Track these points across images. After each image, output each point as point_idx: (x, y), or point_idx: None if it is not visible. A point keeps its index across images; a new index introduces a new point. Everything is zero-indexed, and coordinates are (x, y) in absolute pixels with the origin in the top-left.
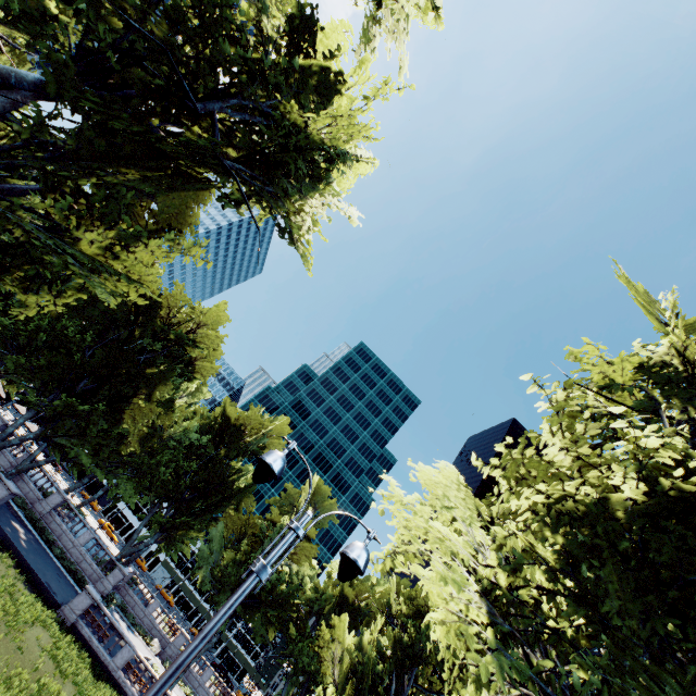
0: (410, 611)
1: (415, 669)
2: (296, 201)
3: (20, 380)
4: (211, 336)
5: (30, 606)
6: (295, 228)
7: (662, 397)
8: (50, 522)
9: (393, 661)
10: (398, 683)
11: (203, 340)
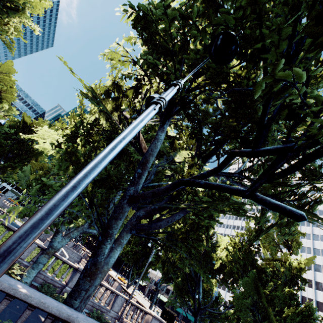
0: None
1: None
2: (5, 20)
3: None
4: (6, 79)
5: None
6: (4, 33)
7: (126, 107)
8: None
9: None
10: None
11: (2, 81)
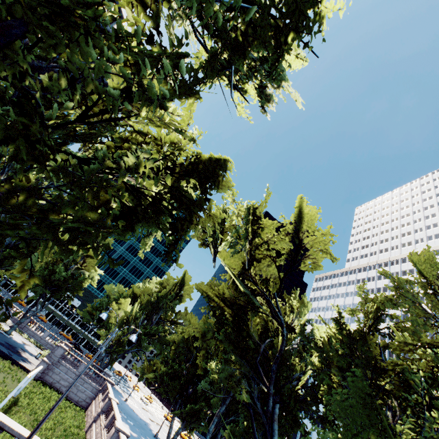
0: (160, 290)
1: (160, 314)
2: None
3: None
4: None
5: None
6: None
7: None
8: None
9: (145, 310)
10: (148, 319)
11: None
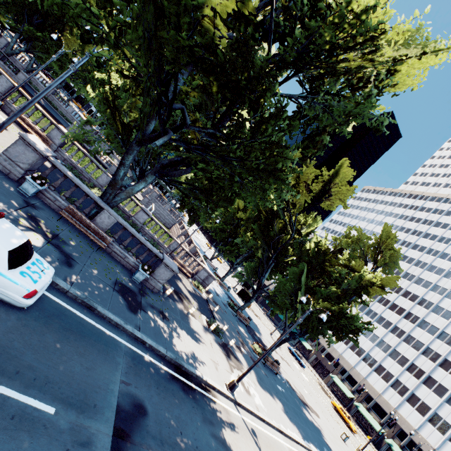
0: None
1: None
2: None
3: (2, 12)
4: None
5: None
6: None
7: None
8: (53, 100)
9: None
10: None
11: None
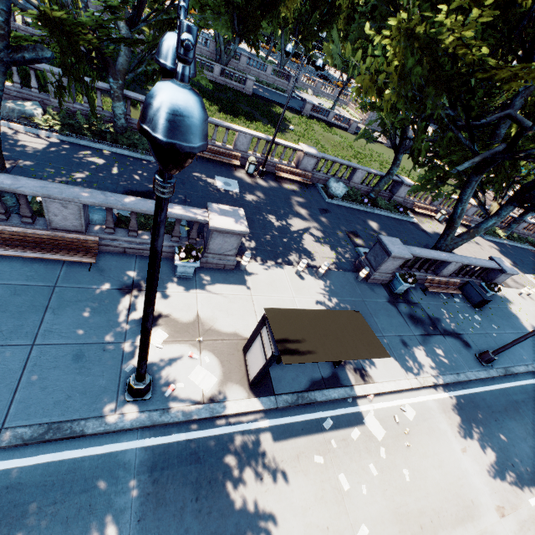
0: None
1: None
2: None
3: None
4: None
5: (306, 121)
6: None
7: None
8: (250, 72)
9: None
10: None
11: None
